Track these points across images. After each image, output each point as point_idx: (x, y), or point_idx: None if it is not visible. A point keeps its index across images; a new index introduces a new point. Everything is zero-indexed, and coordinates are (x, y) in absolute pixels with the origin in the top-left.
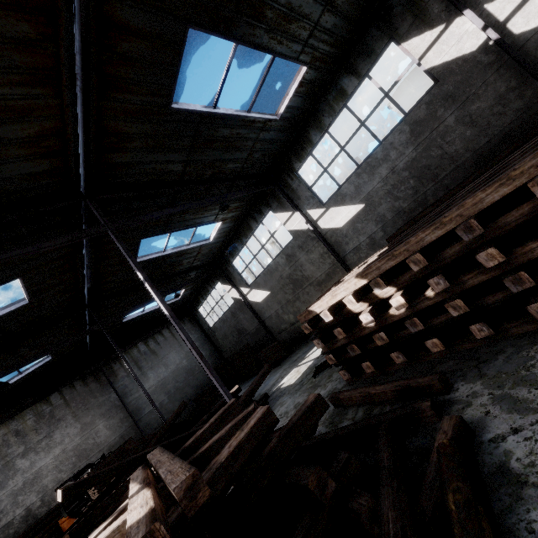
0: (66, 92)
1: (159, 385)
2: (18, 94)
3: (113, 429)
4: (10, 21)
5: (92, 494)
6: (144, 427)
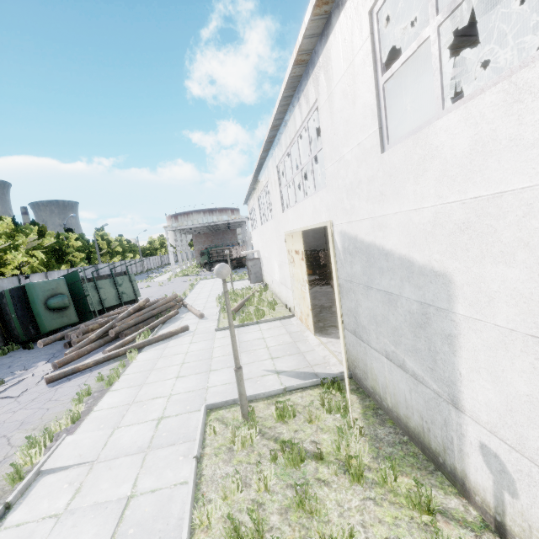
0: (469, 86)
1: None
2: (451, 90)
3: (315, 239)
4: (480, 71)
5: (321, 262)
6: (328, 248)
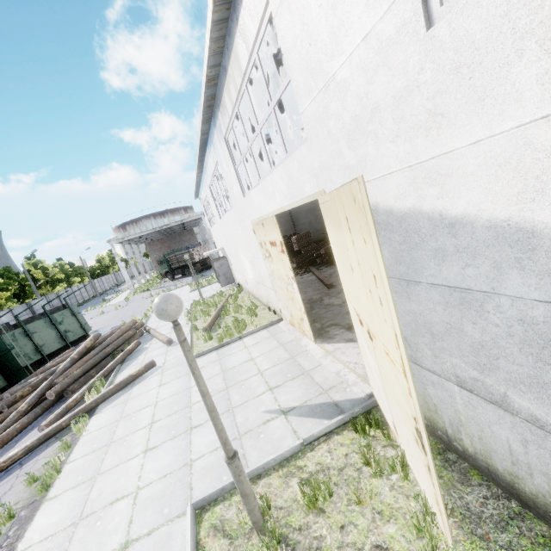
0: None
1: (312, 209)
2: None
3: (281, 224)
4: None
5: (295, 248)
6: (298, 231)
